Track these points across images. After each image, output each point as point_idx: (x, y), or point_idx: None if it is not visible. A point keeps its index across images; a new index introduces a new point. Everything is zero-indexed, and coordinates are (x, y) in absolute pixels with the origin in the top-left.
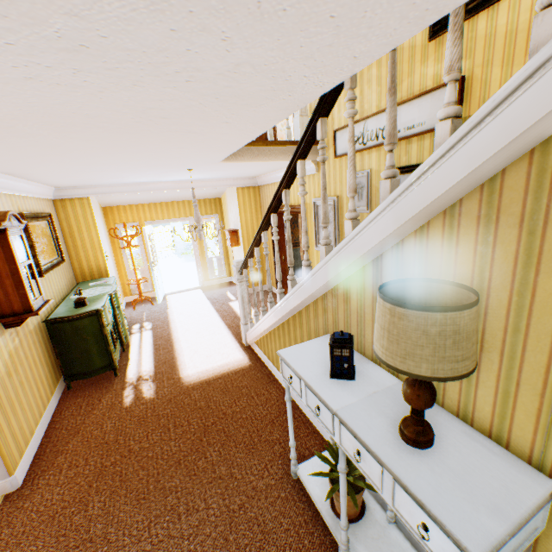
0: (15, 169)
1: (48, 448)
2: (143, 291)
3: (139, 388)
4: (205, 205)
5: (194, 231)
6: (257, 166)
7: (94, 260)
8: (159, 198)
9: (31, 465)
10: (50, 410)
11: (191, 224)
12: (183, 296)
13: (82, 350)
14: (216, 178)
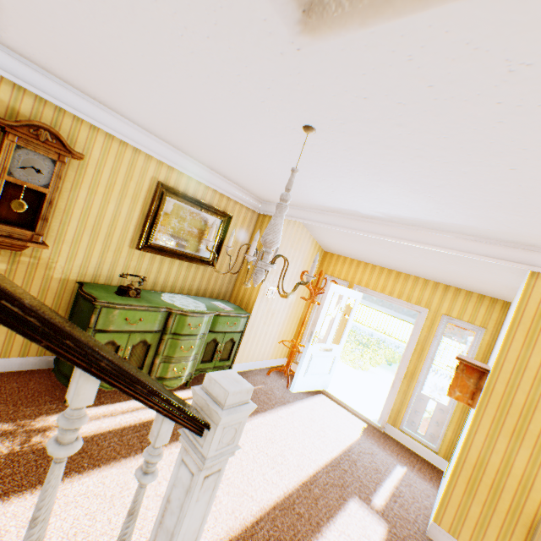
0: (116, 105)
1: None
2: None
3: None
4: (464, 302)
5: (416, 332)
6: (537, 111)
7: (251, 286)
8: (385, 260)
9: None
10: None
11: (418, 319)
12: (331, 411)
13: None
14: (467, 226)
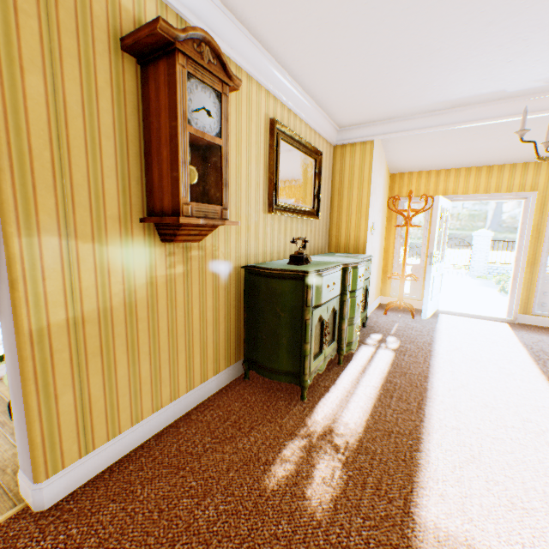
0: None
1: (133, 463)
2: (406, 295)
3: (311, 458)
4: None
5: (529, 219)
6: None
7: (353, 229)
8: (479, 156)
9: (96, 475)
10: (196, 395)
11: (525, 206)
12: (467, 322)
13: (268, 329)
14: None
